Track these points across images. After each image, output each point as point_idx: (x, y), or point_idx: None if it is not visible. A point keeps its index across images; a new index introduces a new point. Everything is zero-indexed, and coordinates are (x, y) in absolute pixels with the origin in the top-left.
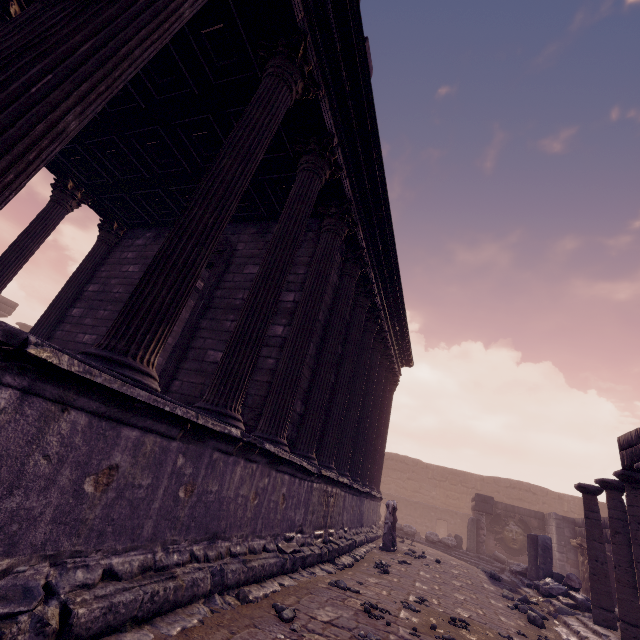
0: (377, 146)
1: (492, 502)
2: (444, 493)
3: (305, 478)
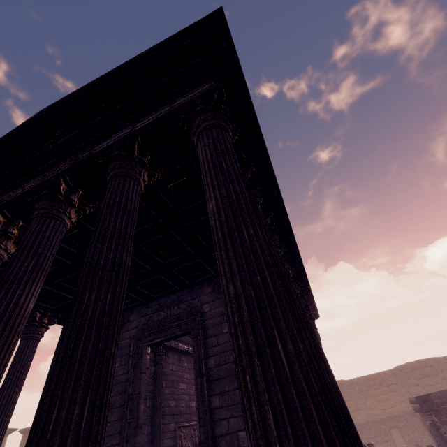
0: (281, 202)
1: (430, 399)
2: (375, 400)
3: None
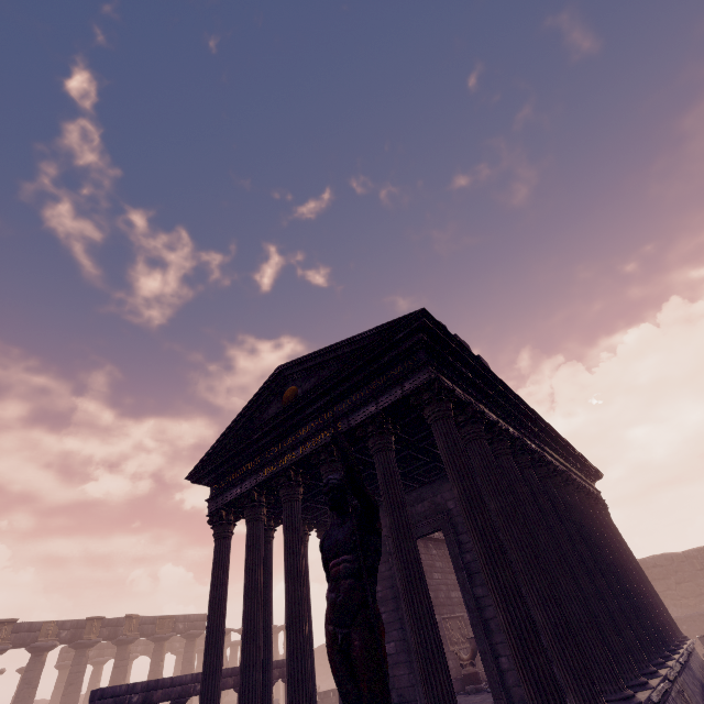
0: (509, 390)
1: None
2: None
3: (667, 695)
